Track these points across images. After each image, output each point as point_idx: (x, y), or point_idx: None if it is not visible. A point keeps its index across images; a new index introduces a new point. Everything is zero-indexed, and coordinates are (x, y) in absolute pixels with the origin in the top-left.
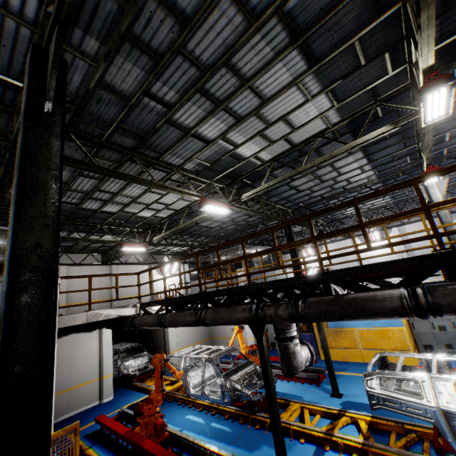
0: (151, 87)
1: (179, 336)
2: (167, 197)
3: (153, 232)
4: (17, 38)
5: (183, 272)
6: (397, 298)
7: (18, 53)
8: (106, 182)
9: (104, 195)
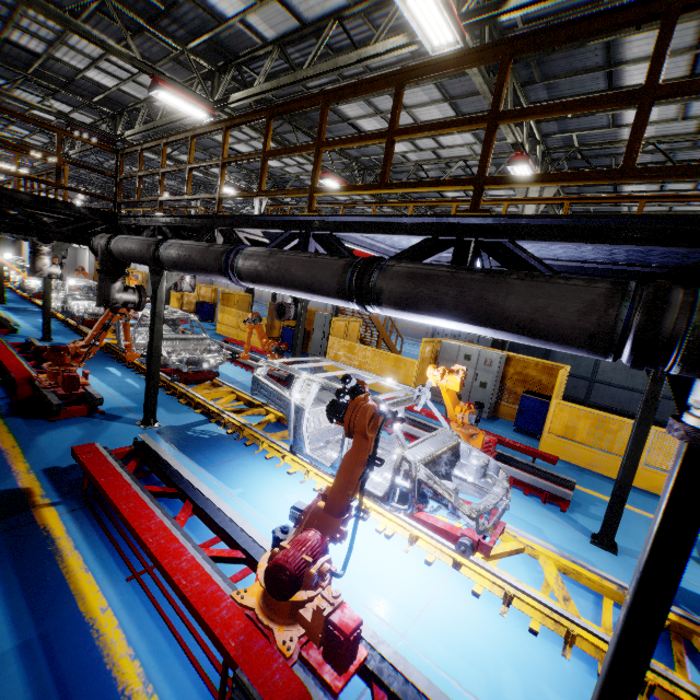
0: None
1: None
2: None
3: None
4: None
5: None
6: None
7: None
8: None
9: None
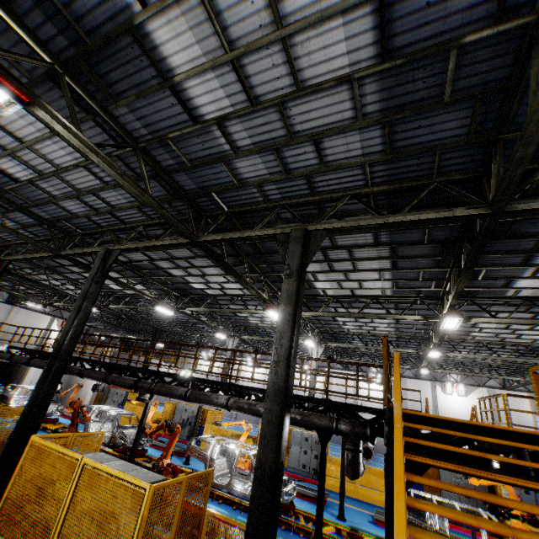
0: (55, 259)
1: (36, 381)
2: (69, 285)
3: (61, 297)
4: (2, 239)
5: (41, 337)
6: (79, 370)
7: (1, 240)
8: (28, 269)
9: (25, 272)
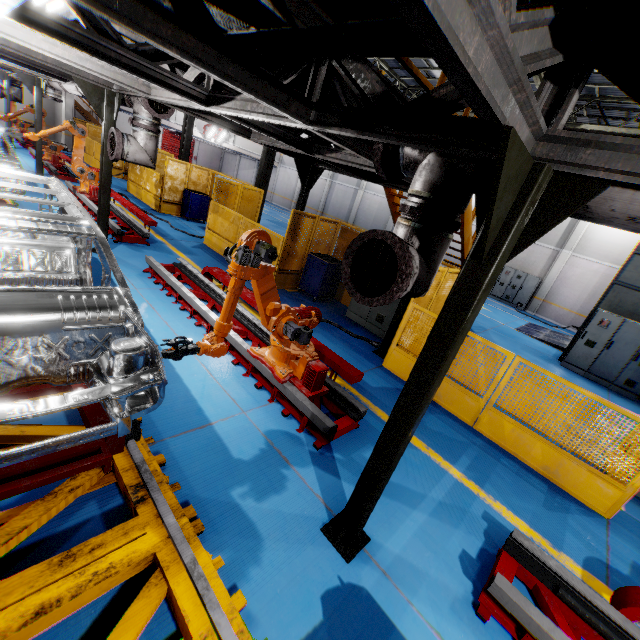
0: None
1: (4, 101)
2: None
3: None
4: None
5: None
6: None
7: None
8: None
9: None
